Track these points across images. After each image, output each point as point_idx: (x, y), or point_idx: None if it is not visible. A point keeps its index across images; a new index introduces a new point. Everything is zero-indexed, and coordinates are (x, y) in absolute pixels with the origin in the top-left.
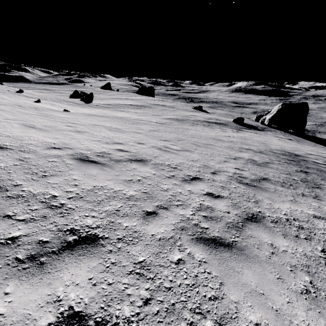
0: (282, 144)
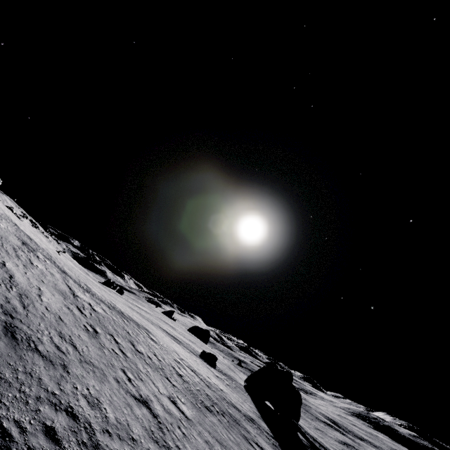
0: (174, 346)
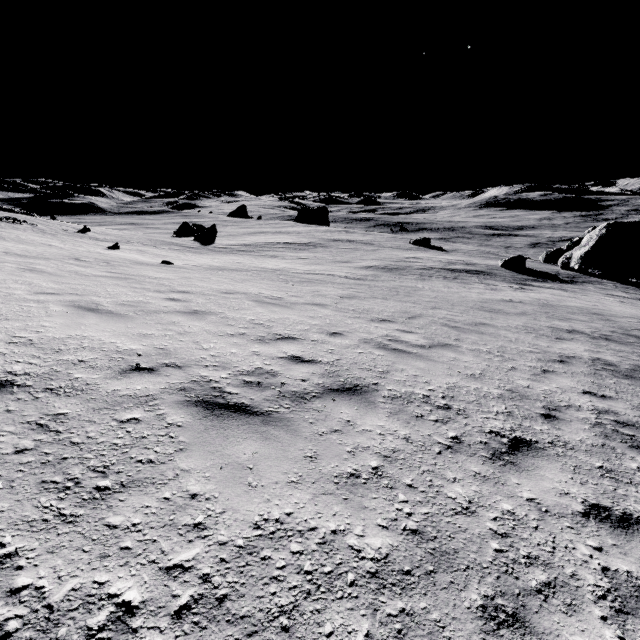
0: (638, 314)
